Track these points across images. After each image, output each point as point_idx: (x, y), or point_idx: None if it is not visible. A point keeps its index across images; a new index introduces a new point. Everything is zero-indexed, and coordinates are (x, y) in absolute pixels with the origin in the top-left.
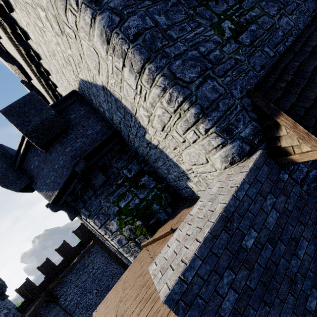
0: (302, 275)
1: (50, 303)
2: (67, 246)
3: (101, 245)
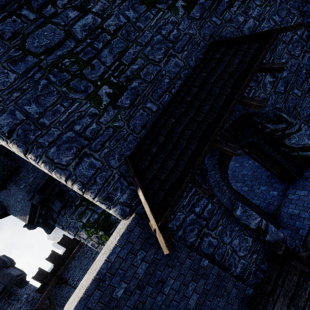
0: (167, 305)
1: (61, 284)
2: (67, 238)
3: None
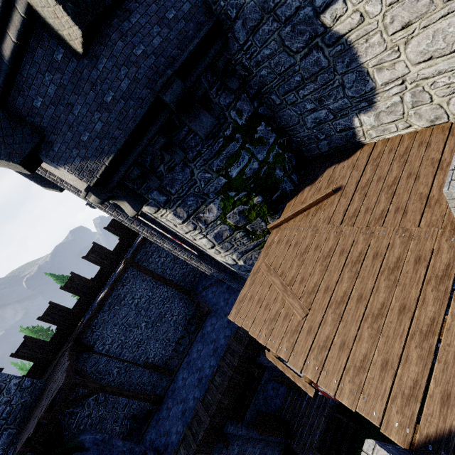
0: None
1: (81, 355)
2: (80, 279)
3: (139, 267)
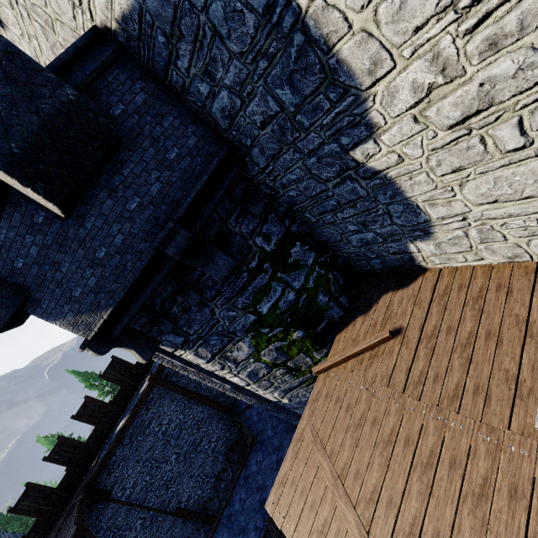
0: None
1: (95, 505)
2: (96, 404)
3: (166, 384)
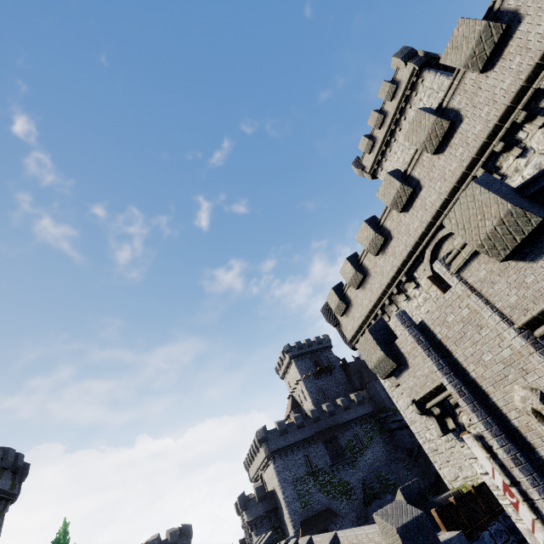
0: None
1: None
2: None
3: None
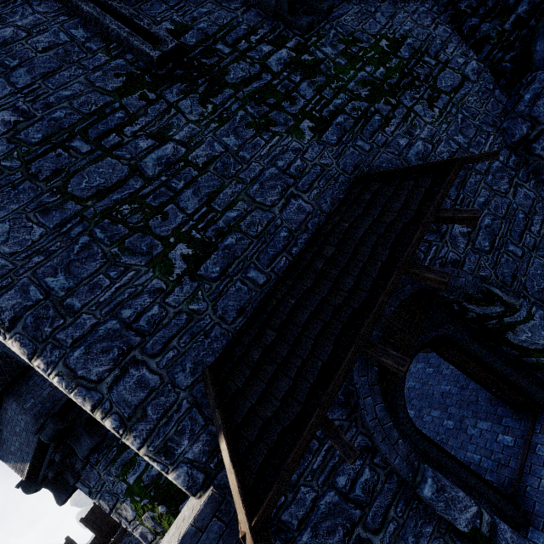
0: None
1: None
2: (101, 511)
3: None
